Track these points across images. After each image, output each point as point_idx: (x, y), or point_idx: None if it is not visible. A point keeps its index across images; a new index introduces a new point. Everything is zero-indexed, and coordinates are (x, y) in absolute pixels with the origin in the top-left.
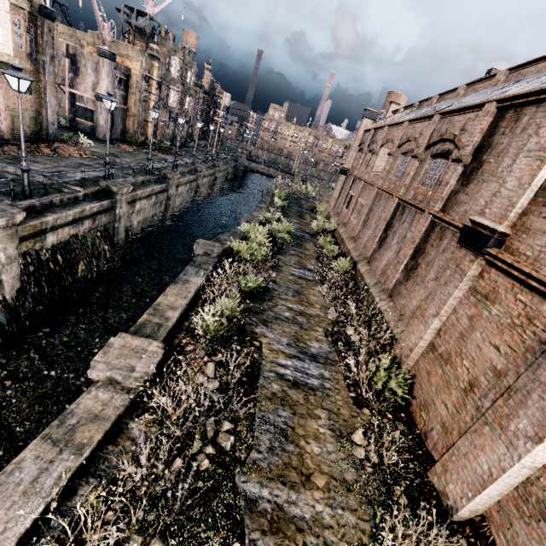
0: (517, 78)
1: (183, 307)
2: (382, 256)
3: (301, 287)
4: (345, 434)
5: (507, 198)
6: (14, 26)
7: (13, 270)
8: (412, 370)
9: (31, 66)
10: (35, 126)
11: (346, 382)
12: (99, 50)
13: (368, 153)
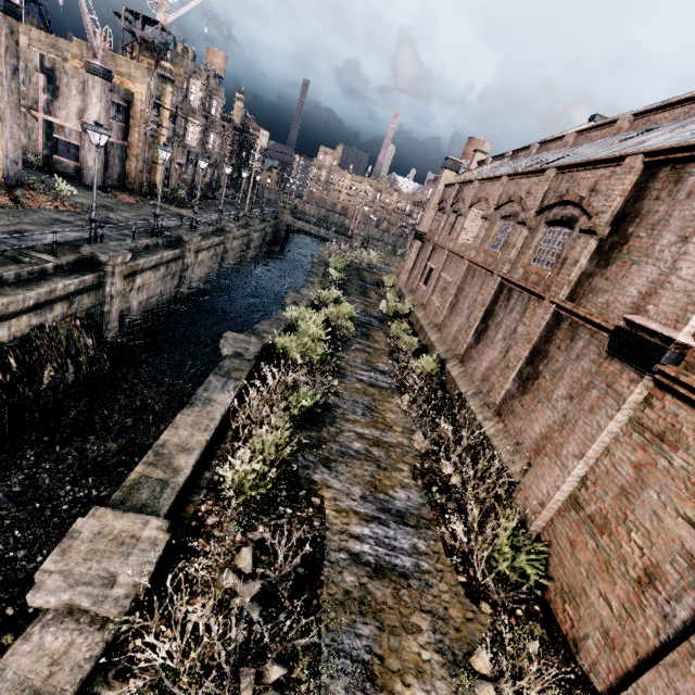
0: (646, 125)
1: (203, 446)
2: (482, 355)
3: (373, 400)
4: (461, 657)
5: (683, 292)
6: None
7: None
8: (544, 534)
9: None
10: None
11: (451, 557)
12: (88, 65)
13: (451, 215)
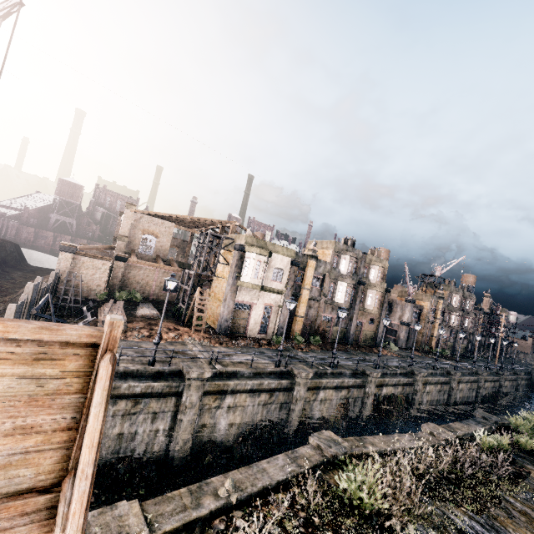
0: None
1: (466, 432)
2: None
3: None
4: None
5: None
6: (376, 298)
7: (370, 399)
8: None
9: (377, 312)
10: (371, 339)
11: None
12: (406, 299)
13: None
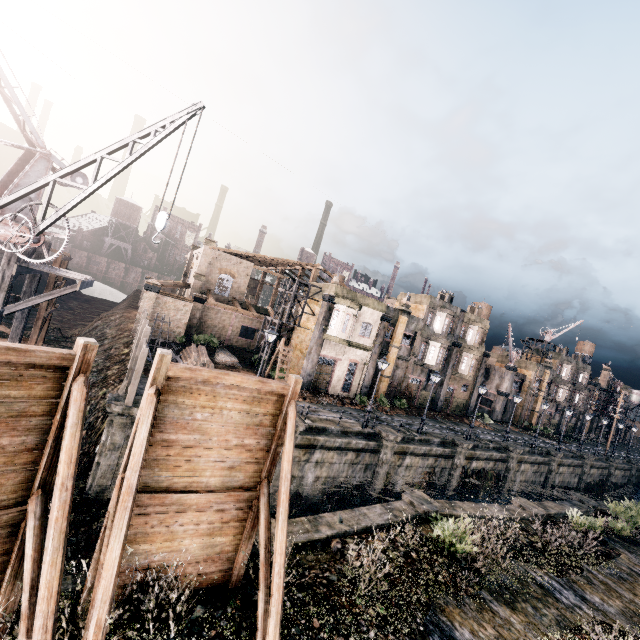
0: None
1: (559, 511)
2: None
3: None
4: None
5: None
6: (471, 363)
7: (458, 471)
8: None
9: (472, 379)
10: (461, 407)
11: None
12: (506, 366)
13: None
